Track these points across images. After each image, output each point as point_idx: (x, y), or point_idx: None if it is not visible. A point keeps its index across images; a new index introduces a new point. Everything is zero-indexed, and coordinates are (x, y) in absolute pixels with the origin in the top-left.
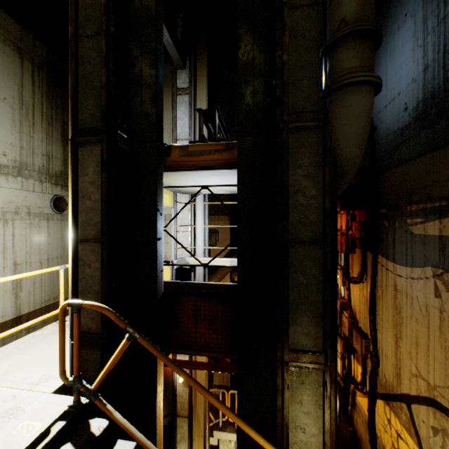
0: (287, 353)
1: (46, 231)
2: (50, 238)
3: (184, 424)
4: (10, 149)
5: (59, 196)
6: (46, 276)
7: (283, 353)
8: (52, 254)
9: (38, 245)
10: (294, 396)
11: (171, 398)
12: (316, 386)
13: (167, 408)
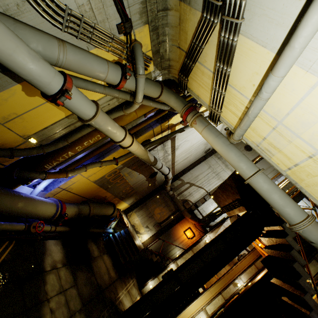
0: (317, 255)
1: (199, 153)
2: (196, 156)
3: (190, 254)
4: (225, 131)
5: (210, 148)
6: (185, 163)
7: (315, 254)
8: (191, 160)
9: (195, 155)
10: (309, 265)
11: (165, 244)
12: (317, 268)
13: (160, 245)
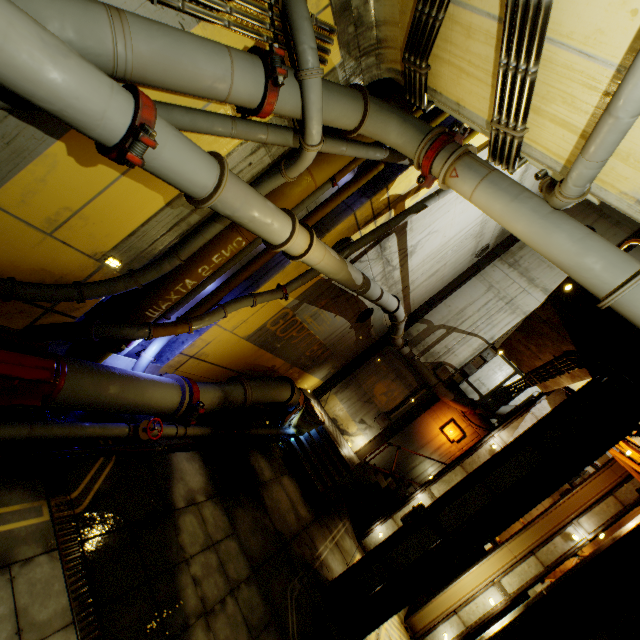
0: None
1: (463, 260)
2: (457, 266)
3: (459, 475)
4: None
5: (489, 246)
6: (431, 285)
7: None
8: (446, 276)
9: (455, 264)
10: None
11: (403, 455)
12: None
13: (391, 457)
